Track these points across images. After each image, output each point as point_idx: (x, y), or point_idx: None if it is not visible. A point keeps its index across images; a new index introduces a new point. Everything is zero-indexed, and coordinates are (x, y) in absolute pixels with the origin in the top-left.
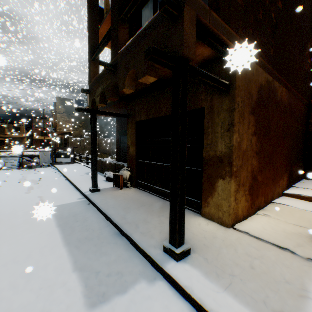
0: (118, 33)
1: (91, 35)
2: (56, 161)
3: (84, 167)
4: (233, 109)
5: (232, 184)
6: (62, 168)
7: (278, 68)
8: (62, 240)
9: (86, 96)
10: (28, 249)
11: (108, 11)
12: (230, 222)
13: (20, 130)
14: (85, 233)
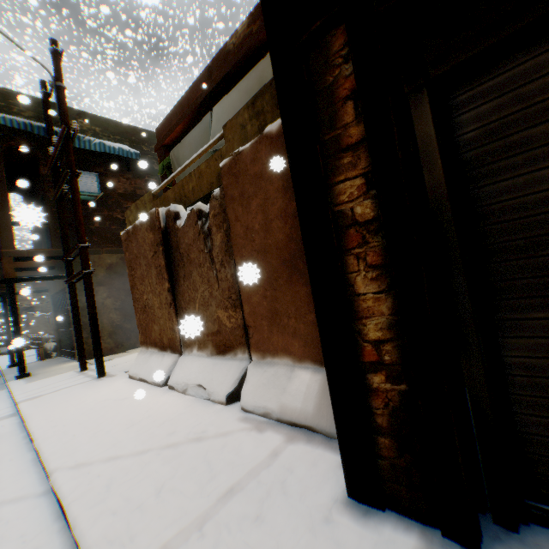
0: None
1: None
2: (3, 352)
3: (35, 351)
4: None
5: None
6: (3, 358)
7: None
8: None
9: None
10: None
11: None
12: None
13: None
14: None
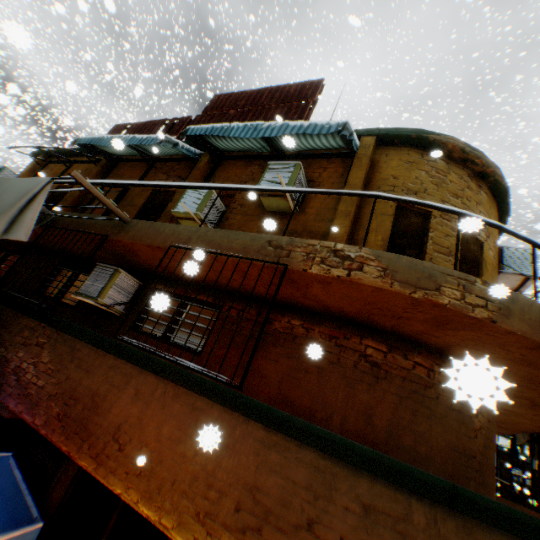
0: None
1: None
2: None
3: None
4: None
5: None
6: None
7: None
8: None
9: None
10: None
11: None
12: None
13: None
14: None
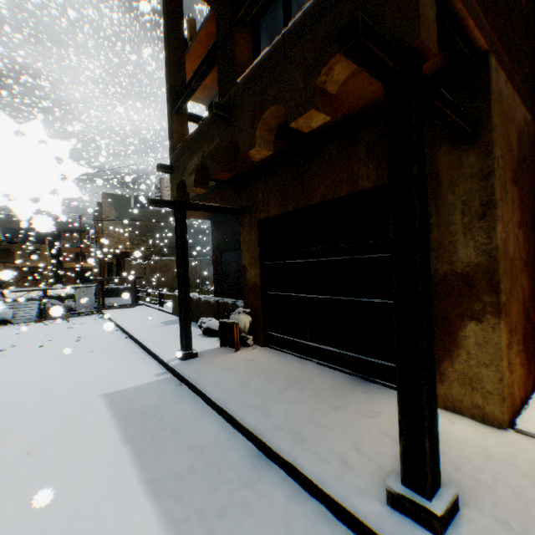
0: (233, 47)
1: (173, 68)
2: (105, 303)
3: (156, 312)
4: (490, 172)
5: (501, 330)
6: (117, 316)
7: (534, 100)
8: (140, 477)
9: (159, 184)
10: (65, 509)
11: (195, 35)
12: (505, 416)
13: (40, 255)
14: (187, 456)
